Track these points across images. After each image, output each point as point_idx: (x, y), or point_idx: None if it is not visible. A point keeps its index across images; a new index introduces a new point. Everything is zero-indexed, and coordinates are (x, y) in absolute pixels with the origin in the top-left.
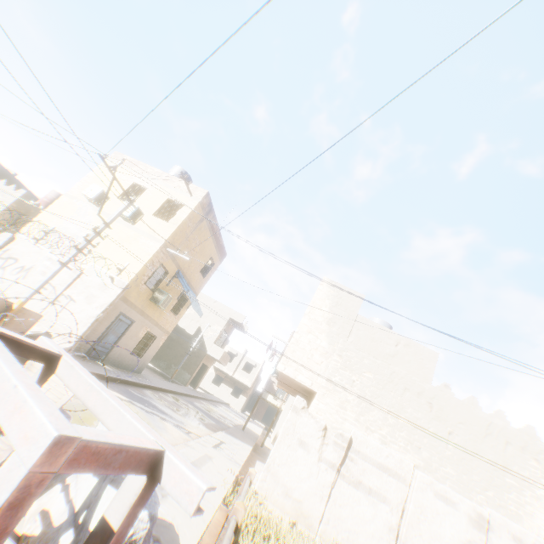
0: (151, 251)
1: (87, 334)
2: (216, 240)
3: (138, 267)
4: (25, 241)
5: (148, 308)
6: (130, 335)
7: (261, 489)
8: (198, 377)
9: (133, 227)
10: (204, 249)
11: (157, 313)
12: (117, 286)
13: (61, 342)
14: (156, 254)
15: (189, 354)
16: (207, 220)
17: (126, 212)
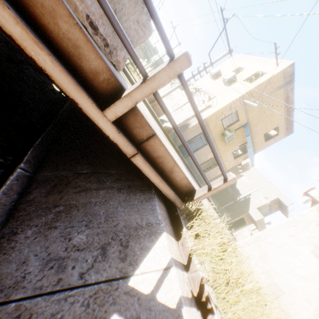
0: (232, 98)
1: (181, 125)
2: (286, 113)
3: (220, 106)
4: (177, 90)
5: (218, 140)
6: (203, 152)
7: (240, 248)
8: (236, 226)
9: (227, 88)
10: (273, 116)
11: (223, 148)
12: (204, 103)
13: (169, 125)
14: (235, 101)
15: (235, 200)
16: (284, 90)
17: (226, 77)
